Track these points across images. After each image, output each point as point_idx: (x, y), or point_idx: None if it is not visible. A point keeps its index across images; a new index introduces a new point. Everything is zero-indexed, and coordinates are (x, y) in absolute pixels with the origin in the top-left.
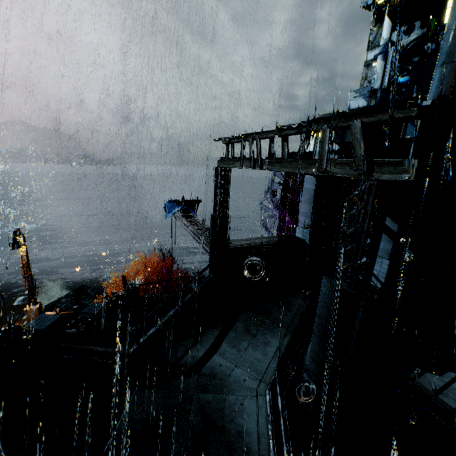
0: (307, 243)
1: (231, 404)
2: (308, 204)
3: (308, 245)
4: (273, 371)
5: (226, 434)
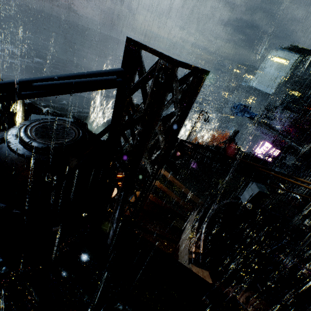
0: None
1: None
2: None
3: None
4: None
5: None
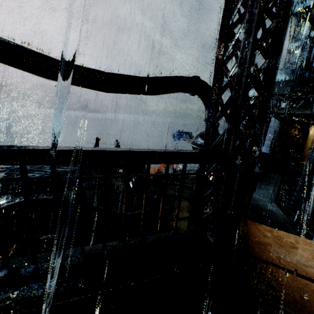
0: (269, 155)
1: (261, 204)
2: (272, 134)
3: (270, 156)
4: (274, 197)
5: (264, 210)
